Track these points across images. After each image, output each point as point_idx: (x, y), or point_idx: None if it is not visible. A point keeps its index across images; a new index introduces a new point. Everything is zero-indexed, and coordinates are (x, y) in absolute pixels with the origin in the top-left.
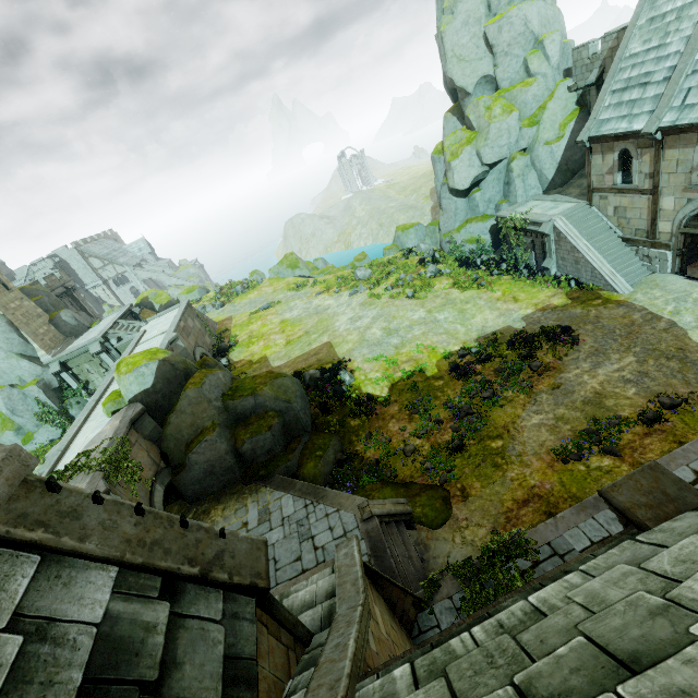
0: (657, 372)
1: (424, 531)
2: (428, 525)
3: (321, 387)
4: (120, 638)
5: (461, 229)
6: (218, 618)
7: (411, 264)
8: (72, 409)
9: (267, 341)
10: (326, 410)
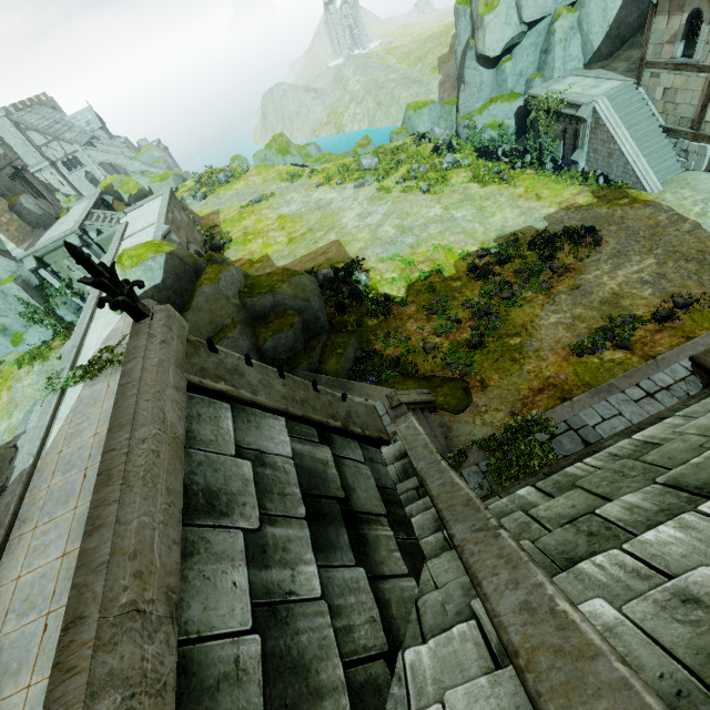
0: (674, 274)
1: (447, 416)
2: (450, 411)
3: (335, 287)
4: (310, 469)
5: (484, 111)
6: (362, 461)
7: (424, 153)
8: (59, 310)
9: (266, 239)
10: (343, 310)
